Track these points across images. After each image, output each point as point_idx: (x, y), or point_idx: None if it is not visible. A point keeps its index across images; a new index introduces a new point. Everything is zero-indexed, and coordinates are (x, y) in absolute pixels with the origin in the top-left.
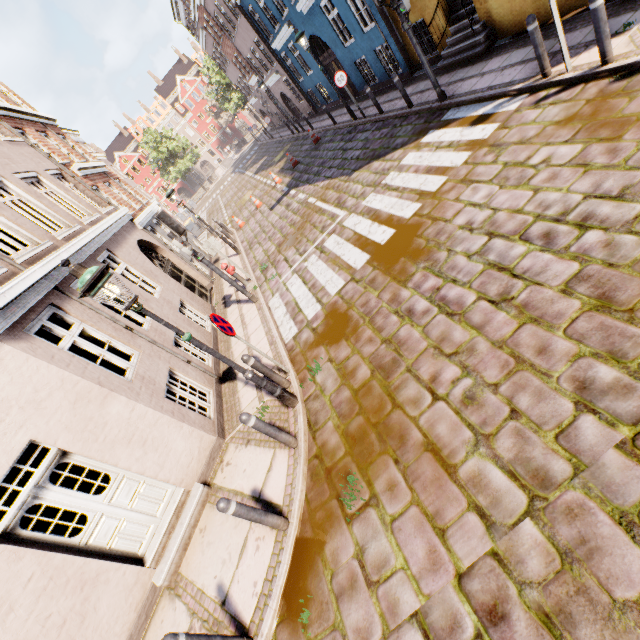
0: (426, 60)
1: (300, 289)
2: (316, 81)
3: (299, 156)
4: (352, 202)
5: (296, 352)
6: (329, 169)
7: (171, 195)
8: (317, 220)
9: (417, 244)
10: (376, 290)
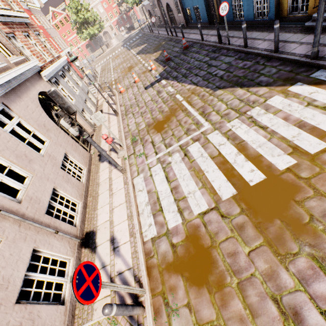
0: (322, 19)
1: (163, 184)
2: (195, 3)
3: (171, 54)
4: (216, 118)
5: (153, 262)
6: (195, 76)
7: (74, 61)
8: (183, 119)
9: (297, 213)
10: (246, 244)
